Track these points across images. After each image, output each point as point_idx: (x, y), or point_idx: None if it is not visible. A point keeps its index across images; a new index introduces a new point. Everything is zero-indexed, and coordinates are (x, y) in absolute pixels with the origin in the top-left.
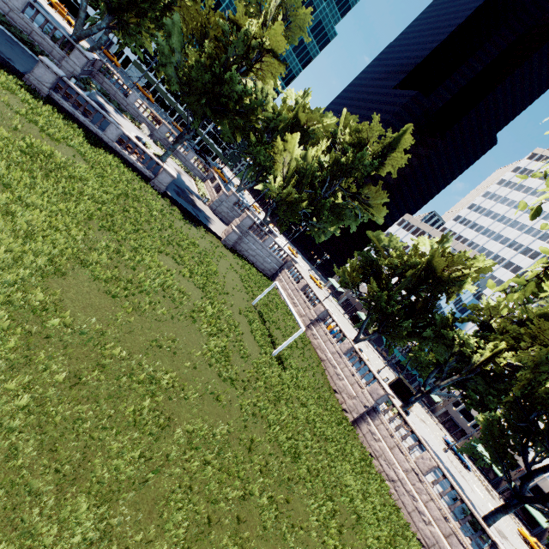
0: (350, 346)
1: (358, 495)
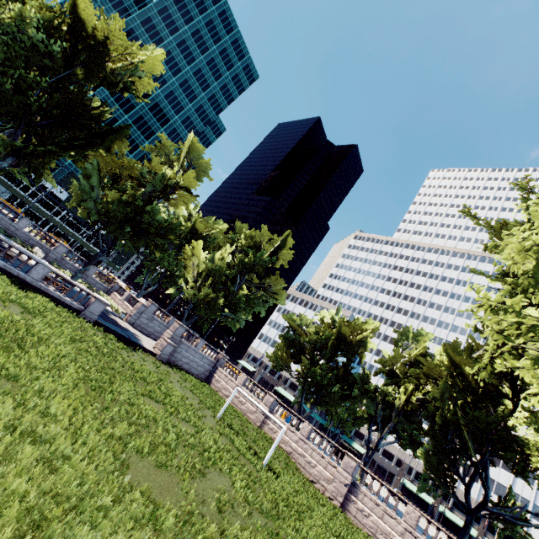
0: (310, 428)
1: None
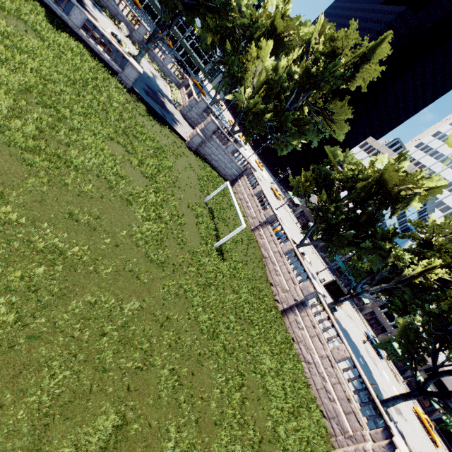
0: (291, 247)
1: (271, 372)
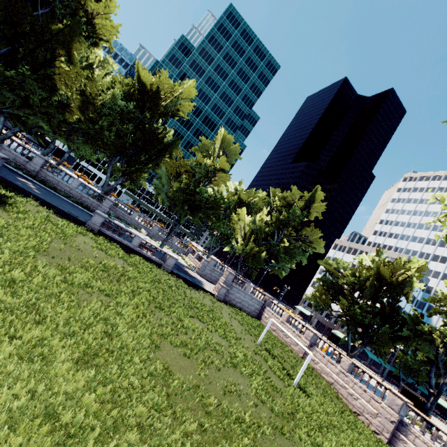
0: (349, 362)
1: None
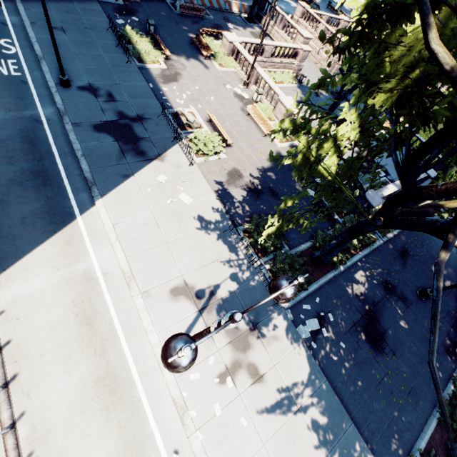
0: None
1: None
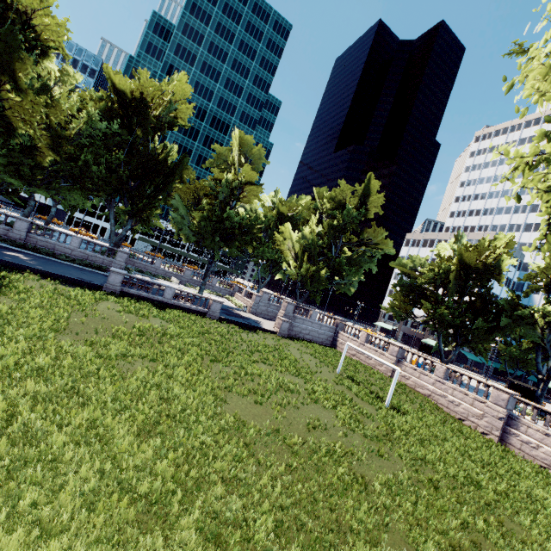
0: (444, 368)
1: None
